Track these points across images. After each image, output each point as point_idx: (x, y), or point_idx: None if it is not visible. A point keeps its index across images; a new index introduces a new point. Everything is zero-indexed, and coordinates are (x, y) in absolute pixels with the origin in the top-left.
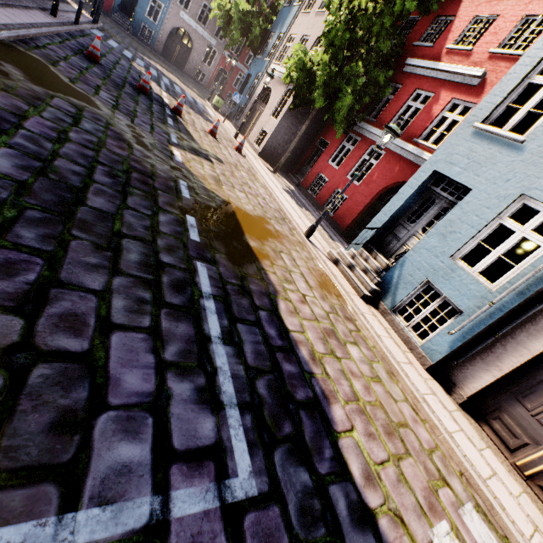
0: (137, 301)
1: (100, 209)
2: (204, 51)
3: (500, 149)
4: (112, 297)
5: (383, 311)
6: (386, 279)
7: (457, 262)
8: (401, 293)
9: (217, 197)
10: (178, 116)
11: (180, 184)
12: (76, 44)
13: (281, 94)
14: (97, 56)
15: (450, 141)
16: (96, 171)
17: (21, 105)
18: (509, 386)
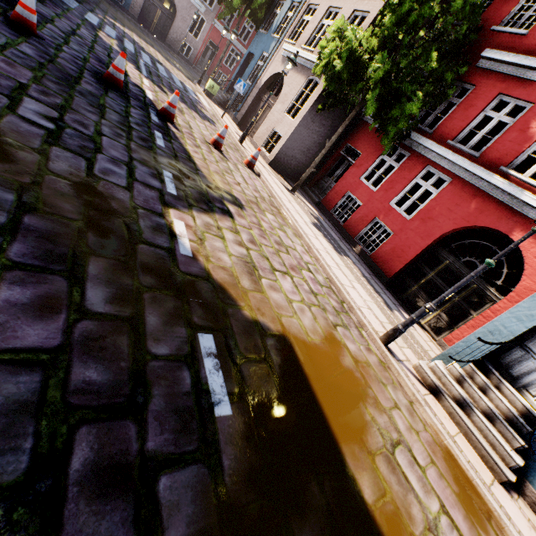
0: None
1: None
2: (189, 19)
3: None
4: None
5: (535, 504)
6: (535, 443)
7: None
8: None
9: (267, 335)
10: (169, 122)
11: (202, 358)
12: None
13: (299, 85)
14: (32, 22)
15: None
16: None
17: None
18: None
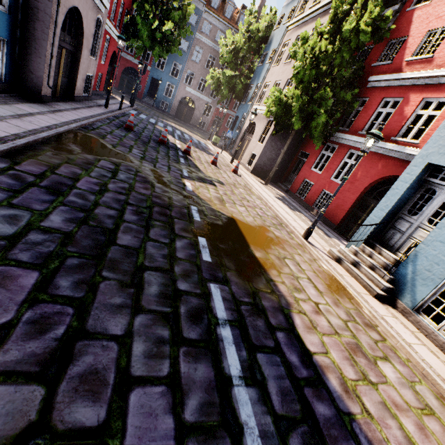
0: (156, 342)
1: (127, 246)
2: (203, 108)
3: None
4: (132, 341)
5: (403, 311)
6: (398, 275)
7: None
8: (421, 291)
9: (222, 215)
10: (188, 155)
11: (191, 209)
12: (119, 122)
13: (263, 125)
14: (132, 126)
15: (438, 134)
16: (126, 212)
17: (77, 171)
18: None
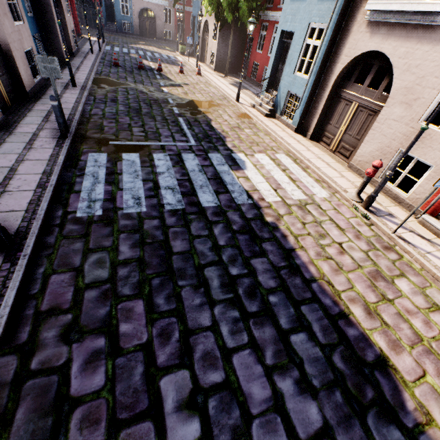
0: (163, 125)
1: (147, 112)
2: (163, 15)
3: (300, 3)
4: (157, 125)
5: (277, 118)
6: (276, 102)
7: (296, 74)
8: (282, 105)
9: (185, 99)
10: (161, 72)
11: (168, 100)
12: (107, 62)
13: (213, 22)
14: (118, 63)
15: (283, 9)
16: (141, 104)
17: (114, 95)
18: (325, 119)
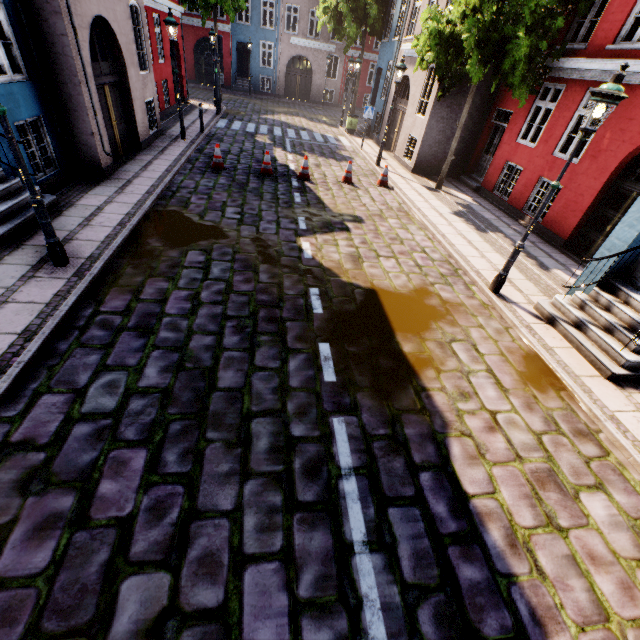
0: (267, 512)
1: (230, 388)
2: (324, 65)
3: None
4: (243, 515)
5: None
6: None
7: None
8: None
9: (356, 288)
10: (306, 182)
11: (310, 296)
12: (204, 159)
13: (422, 80)
14: (221, 163)
15: None
16: (225, 333)
17: (163, 285)
18: None
